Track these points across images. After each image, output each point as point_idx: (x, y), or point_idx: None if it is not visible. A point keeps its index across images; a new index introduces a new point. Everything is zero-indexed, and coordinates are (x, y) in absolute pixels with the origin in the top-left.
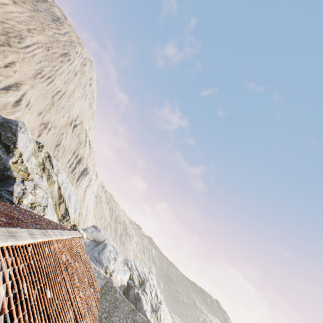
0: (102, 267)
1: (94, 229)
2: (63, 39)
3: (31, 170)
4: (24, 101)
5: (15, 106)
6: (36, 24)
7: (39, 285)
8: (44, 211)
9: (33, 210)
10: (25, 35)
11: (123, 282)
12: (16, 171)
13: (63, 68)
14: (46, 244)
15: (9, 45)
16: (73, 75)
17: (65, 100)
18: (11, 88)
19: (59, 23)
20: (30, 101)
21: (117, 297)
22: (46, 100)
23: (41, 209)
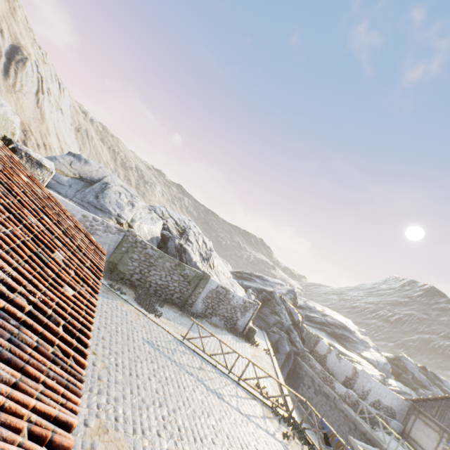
0: (109, 217)
1: (73, 160)
2: None
3: None
4: None
5: None
6: None
7: None
8: None
9: None
10: None
11: (155, 234)
12: None
13: None
14: None
15: None
16: None
17: None
18: None
19: None
20: None
21: (150, 253)
22: None
23: None
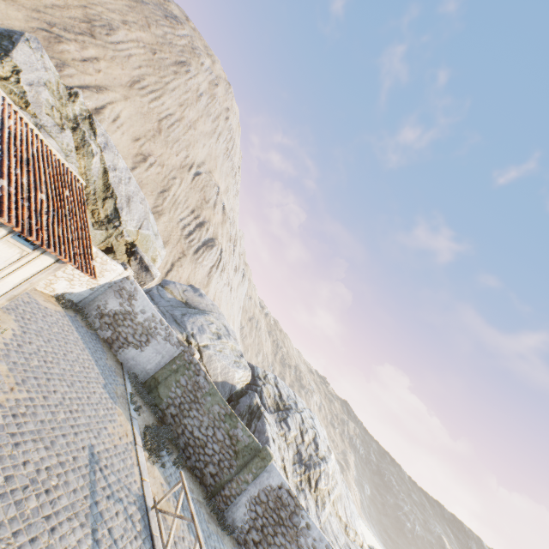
0: (181, 332)
1: (189, 289)
2: (180, 42)
3: (33, 100)
4: (109, 111)
5: (94, 115)
6: (137, 17)
7: None
8: None
9: None
10: (117, 26)
11: (230, 379)
12: (2, 90)
13: (177, 82)
14: None
15: (93, 37)
16: (195, 97)
17: (181, 131)
18: (89, 88)
19: (174, 22)
20: (119, 116)
21: (200, 383)
22: (147, 123)
23: None
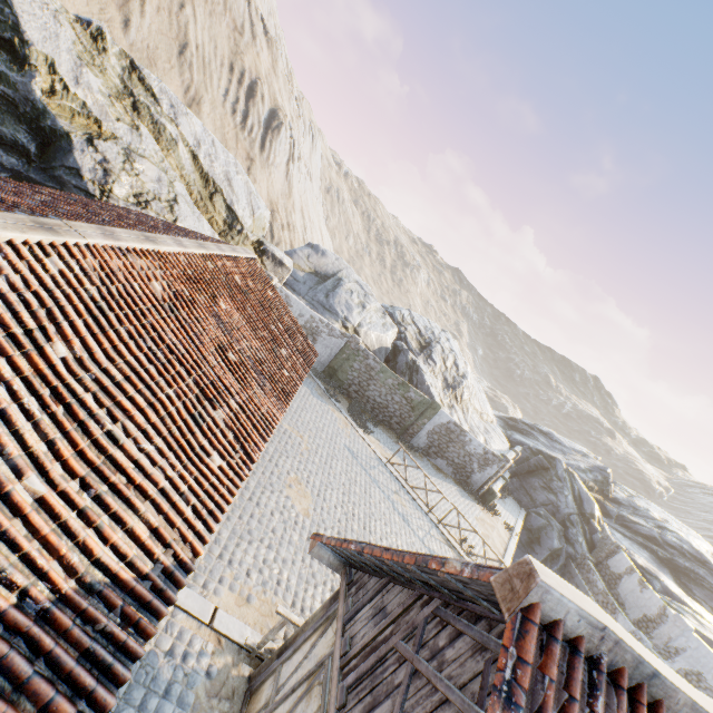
0: (336, 320)
1: (311, 252)
2: None
3: (97, 110)
4: None
5: None
6: None
7: (7, 332)
8: (172, 213)
9: (144, 210)
10: None
11: (384, 344)
12: (65, 117)
13: None
14: (56, 250)
15: None
16: None
17: None
18: None
19: None
20: None
21: (371, 365)
22: None
23: (164, 207)
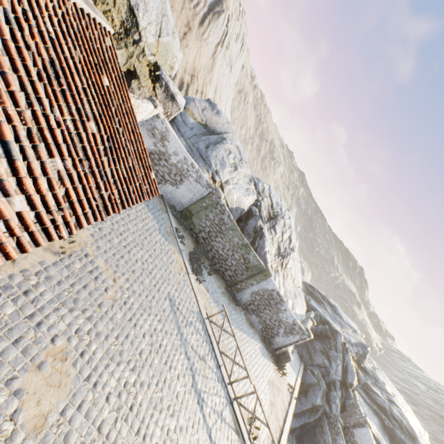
0: (207, 170)
1: (207, 107)
2: None
3: None
4: None
5: None
6: None
7: None
8: None
9: None
10: None
11: (242, 205)
12: None
13: None
14: None
15: None
16: None
17: None
18: None
19: None
20: None
21: (225, 220)
22: None
23: None
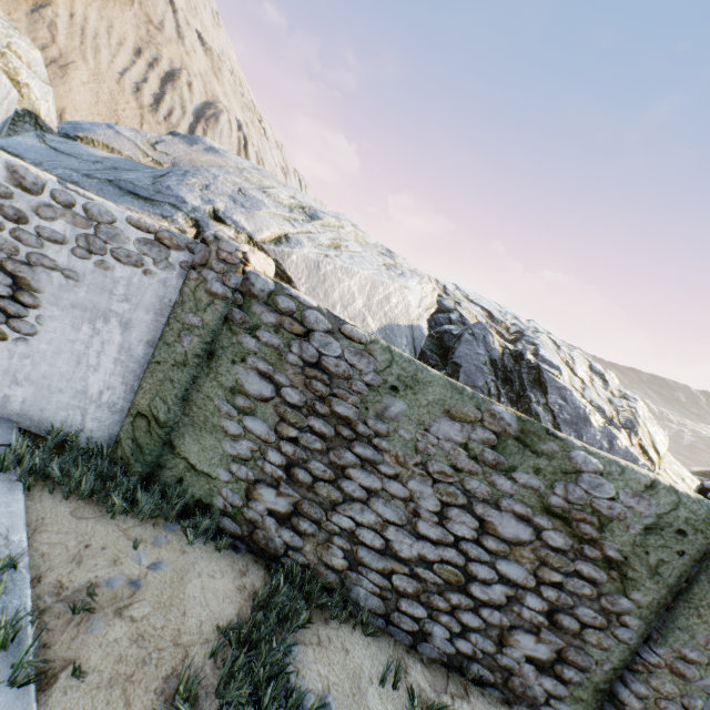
0: (164, 216)
1: (170, 140)
2: None
3: None
4: None
5: None
6: None
7: None
8: None
9: None
10: None
11: (400, 314)
12: None
13: None
14: None
15: None
16: None
17: None
18: None
19: None
20: None
21: (329, 362)
22: None
23: None
